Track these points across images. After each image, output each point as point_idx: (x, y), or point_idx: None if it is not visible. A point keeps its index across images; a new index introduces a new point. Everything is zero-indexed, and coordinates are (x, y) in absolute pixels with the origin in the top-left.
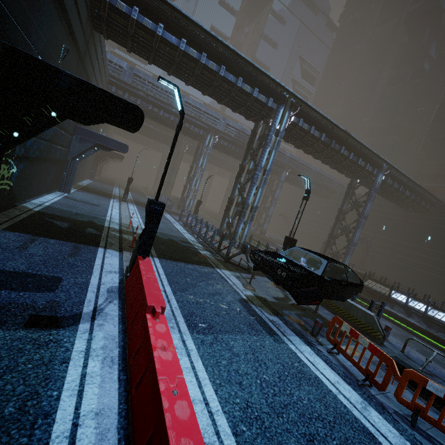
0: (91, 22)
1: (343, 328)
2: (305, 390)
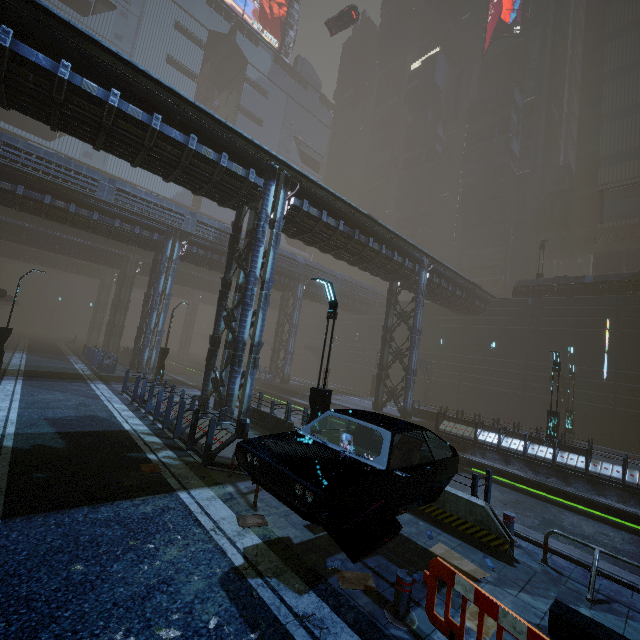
0: None
1: (459, 590)
2: None
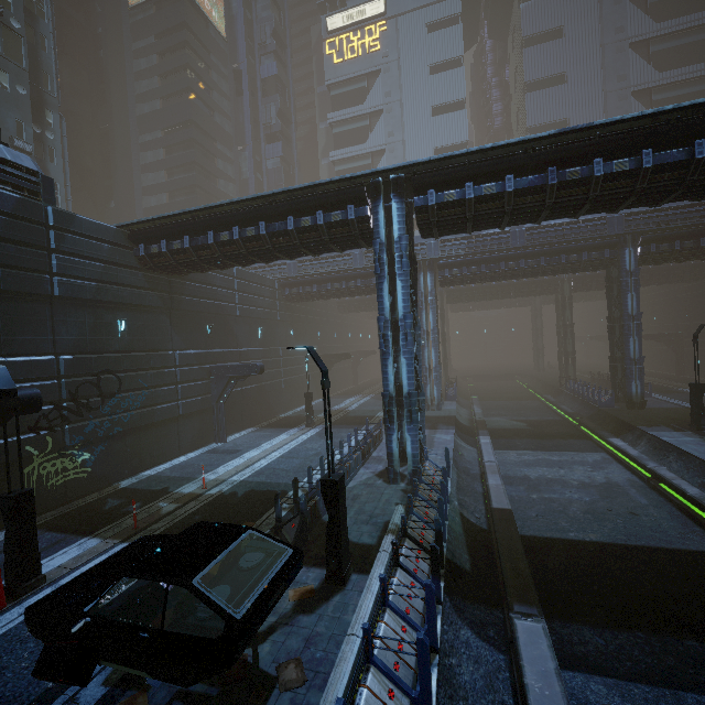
0: (164, 273)
1: None
2: None
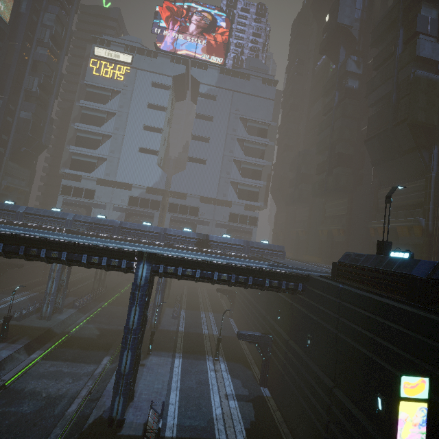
0: None
1: None
2: None
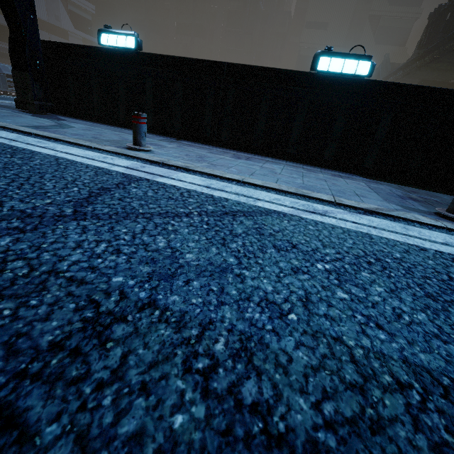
0: None
1: None
2: None
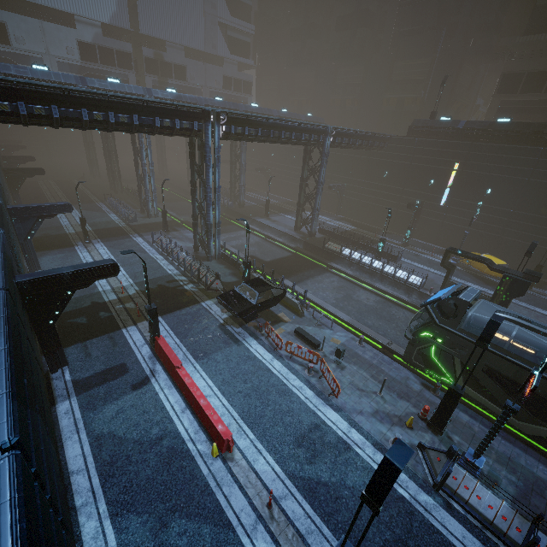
0: None
1: (269, 327)
2: (248, 364)
